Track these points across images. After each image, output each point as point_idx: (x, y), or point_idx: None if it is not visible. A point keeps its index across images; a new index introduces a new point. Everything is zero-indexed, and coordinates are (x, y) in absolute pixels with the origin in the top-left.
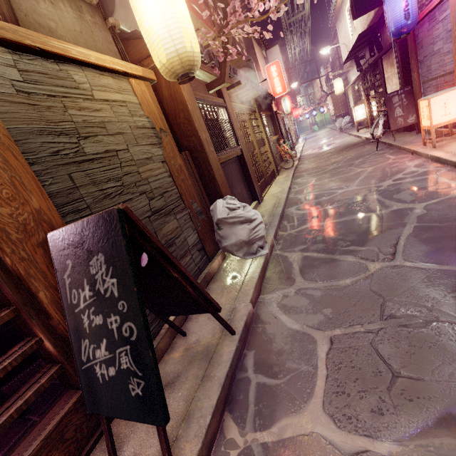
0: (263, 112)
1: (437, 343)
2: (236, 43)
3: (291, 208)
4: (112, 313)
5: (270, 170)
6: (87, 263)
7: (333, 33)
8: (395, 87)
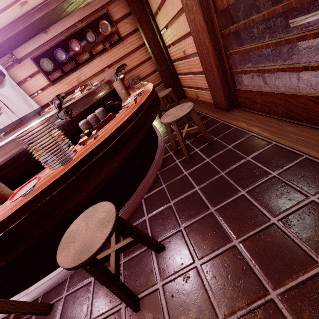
0: None
1: (316, 49)
2: None
3: None
4: (272, 17)
5: None
6: (256, 0)
7: None
8: None
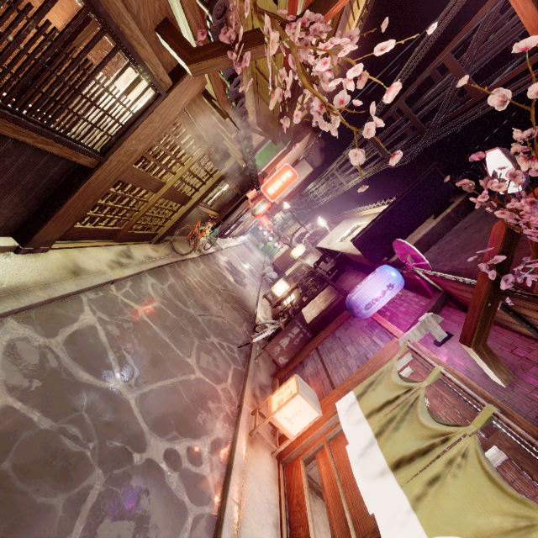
0: (232, 182)
1: None
2: (293, 106)
3: (19, 327)
4: None
5: (149, 230)
6: None
7: (338, 220)
8: (308, 316)
